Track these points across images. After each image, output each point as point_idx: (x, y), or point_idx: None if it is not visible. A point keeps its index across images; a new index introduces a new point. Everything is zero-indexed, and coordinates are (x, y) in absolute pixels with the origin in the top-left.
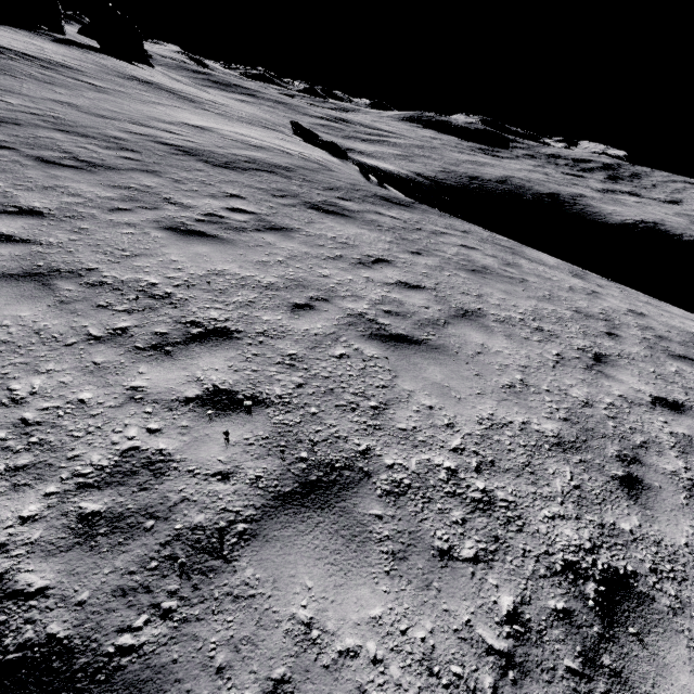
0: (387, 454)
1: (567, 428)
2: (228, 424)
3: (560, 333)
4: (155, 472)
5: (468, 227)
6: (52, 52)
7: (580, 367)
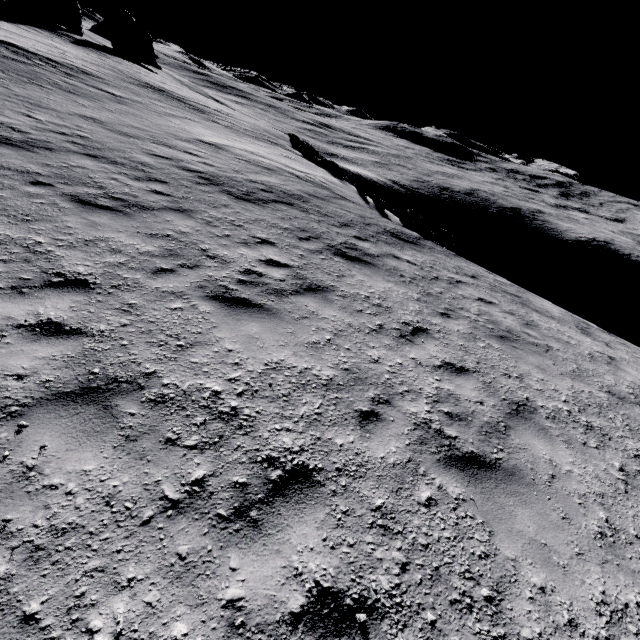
0: None
1: None
2: None
3: (609, 431)
4: None
5: (474, 268)
6: (73, 56)
7: None
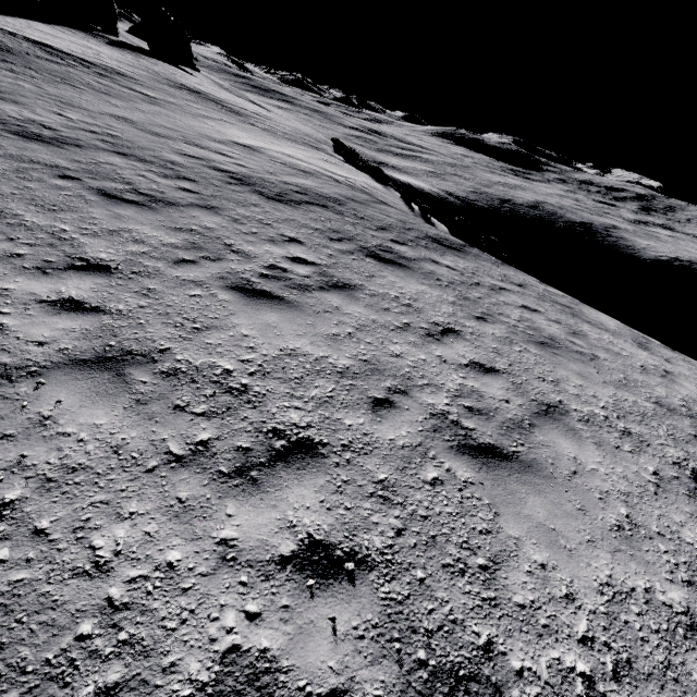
0: (512, 651)
1: (695, 599)
2: (332, 602)
3: (649, 438)
4: (262, 691)
5: (523, 277)
6: (107, 57)
7: (683, 492)
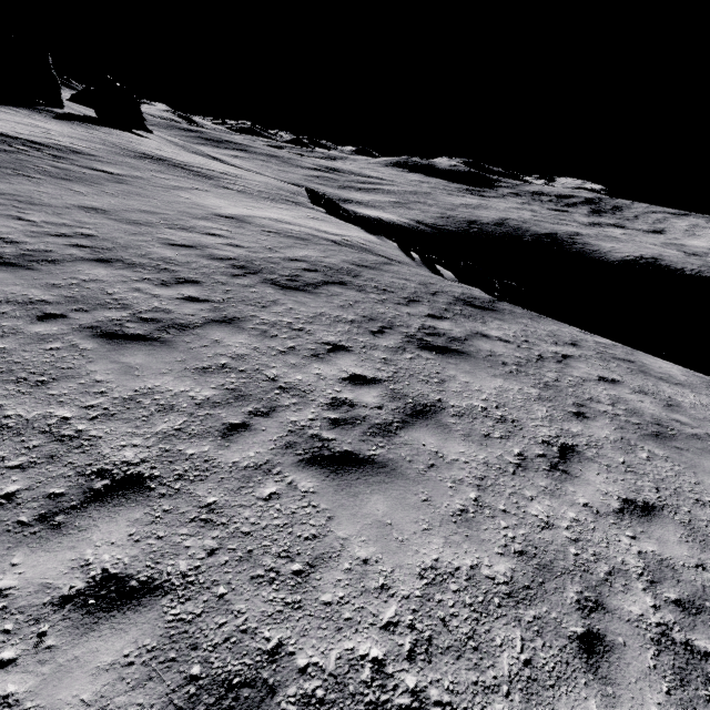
0: None
1: None
2: None
3: None
4: None
5: (567, 331)
6: (58, 134)
7: None
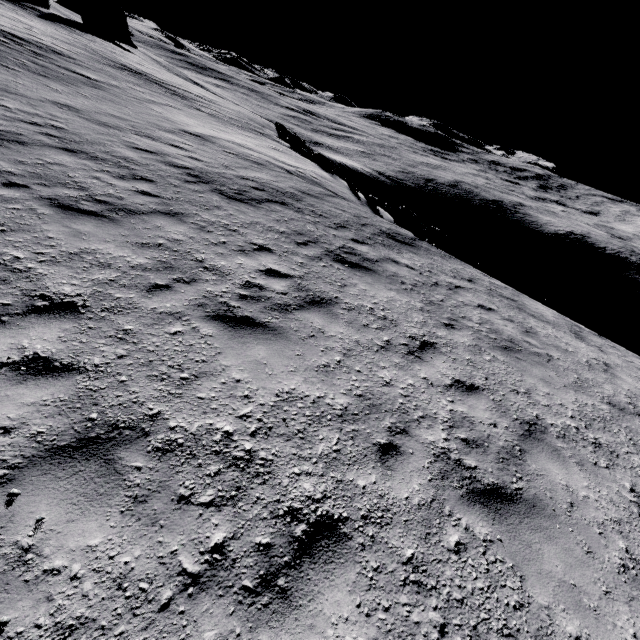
0: None
1: None
2: None
3: (616, 447)
4: None
5: (469, 271)
6: (41, 32)
7: None
